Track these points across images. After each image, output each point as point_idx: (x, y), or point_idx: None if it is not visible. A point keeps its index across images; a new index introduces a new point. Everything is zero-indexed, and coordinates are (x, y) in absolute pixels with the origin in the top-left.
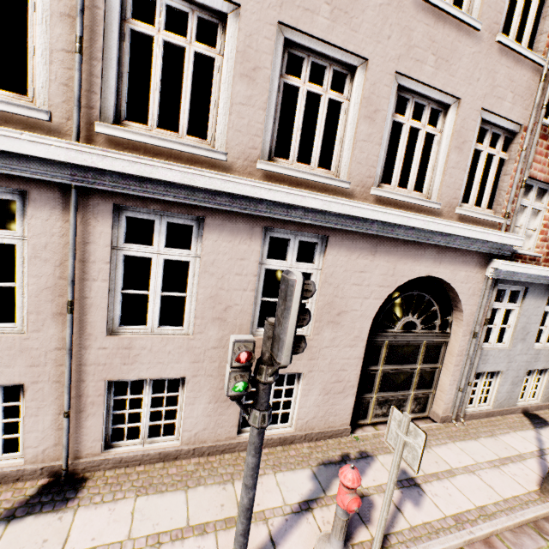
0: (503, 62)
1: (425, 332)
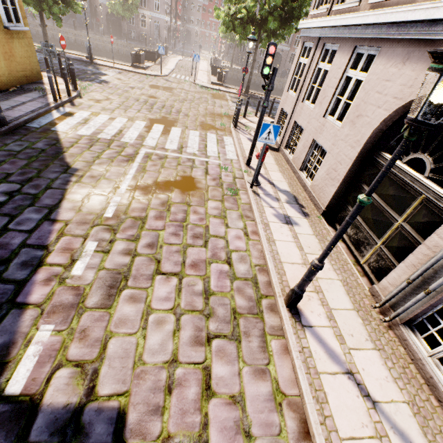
0: None
1: (429, 182)
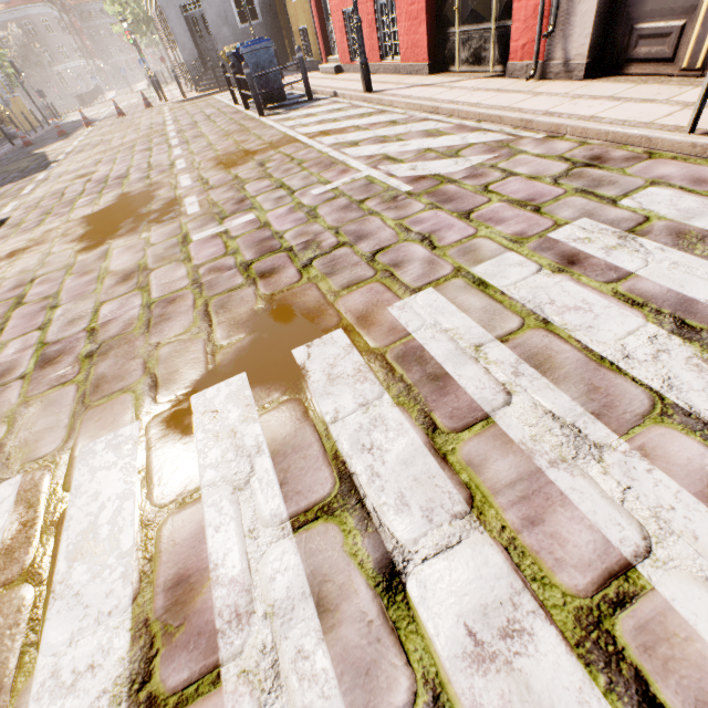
0: None
1: None
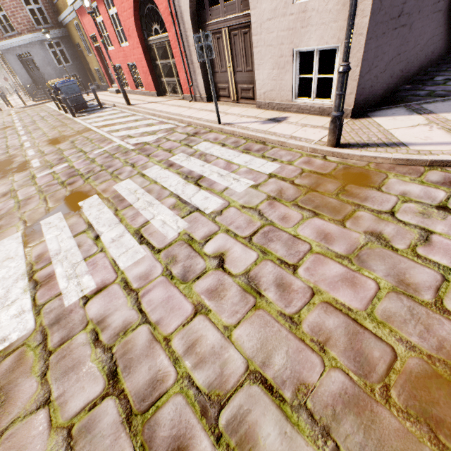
0: None
1: None
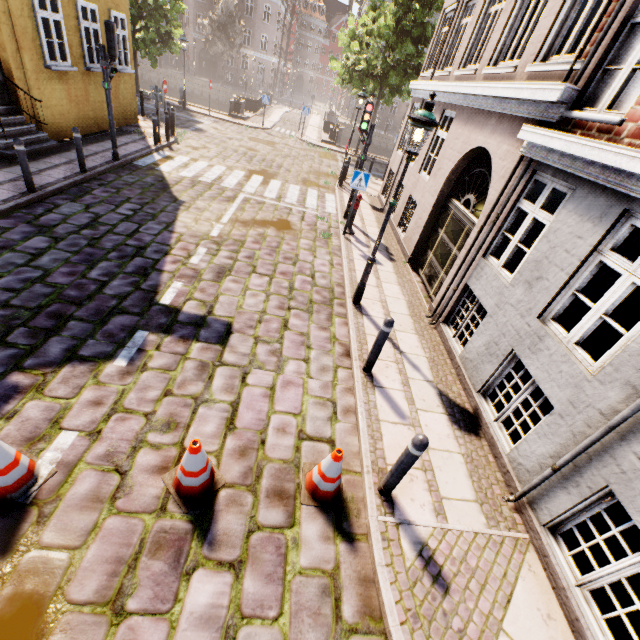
0: None
1: (470, 215)
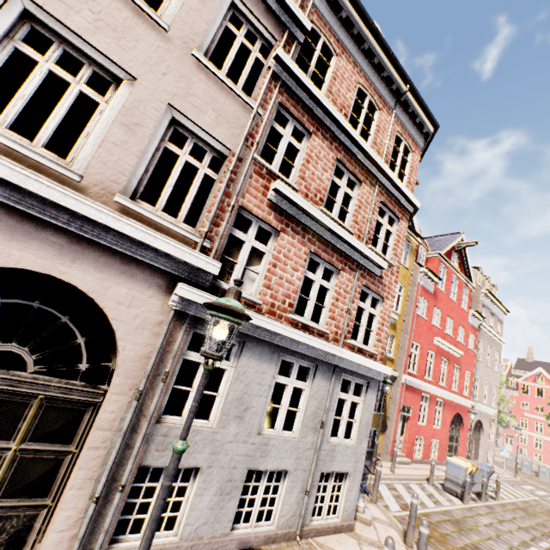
0: (202, 78)
1: (43, 378)
